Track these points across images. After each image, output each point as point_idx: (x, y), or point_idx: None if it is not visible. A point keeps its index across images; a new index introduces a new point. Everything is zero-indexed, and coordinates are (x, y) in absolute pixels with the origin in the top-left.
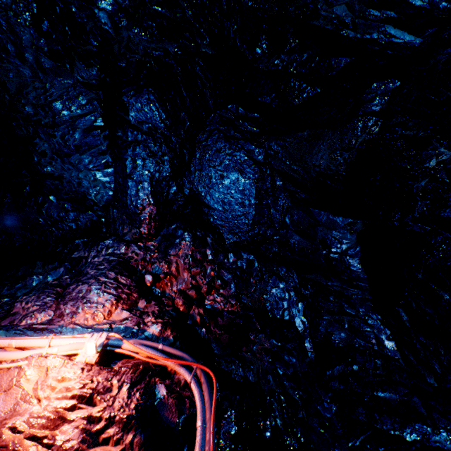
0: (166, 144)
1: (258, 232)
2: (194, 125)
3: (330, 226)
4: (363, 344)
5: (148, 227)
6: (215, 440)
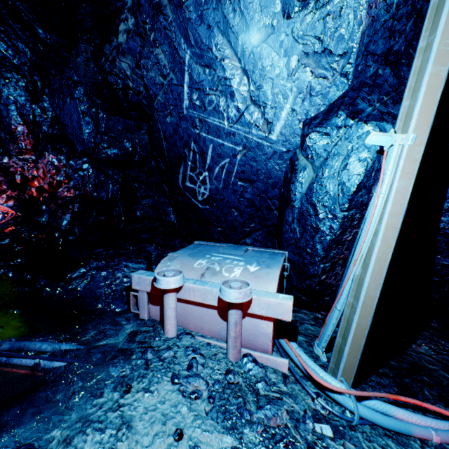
0: (16, 72)
1: (89, 139)
2: (34, 54)
3: (126, 129)
4: (157, 216)
5: (24, 144)
6: (5, 241)
